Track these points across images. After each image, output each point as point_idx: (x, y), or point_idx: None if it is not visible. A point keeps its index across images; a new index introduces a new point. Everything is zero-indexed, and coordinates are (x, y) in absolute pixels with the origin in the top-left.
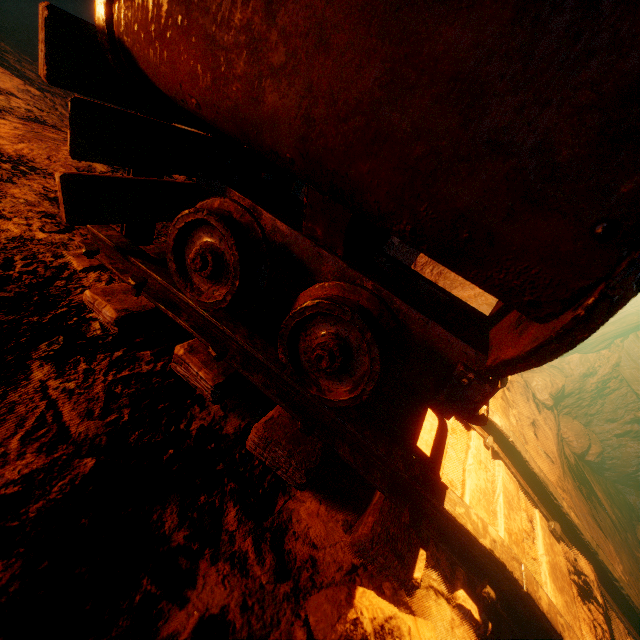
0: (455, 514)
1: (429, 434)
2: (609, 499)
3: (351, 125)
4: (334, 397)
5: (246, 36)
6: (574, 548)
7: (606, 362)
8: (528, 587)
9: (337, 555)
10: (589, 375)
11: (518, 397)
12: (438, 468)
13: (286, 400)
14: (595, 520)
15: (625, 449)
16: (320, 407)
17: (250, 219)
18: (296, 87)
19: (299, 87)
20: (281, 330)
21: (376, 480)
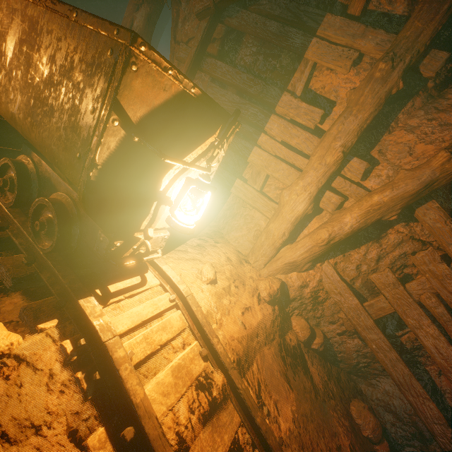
0: (83, 305)
1: (124, 285)
2: (330, 379)
3: (28, 120)
4: (46, 247)
5: (5, 89)
6: (218, 367)
7: (313, 278)
8: (109, 343)
9: (9, 318)
10: (304, 286)
11: (246, 293)
12: (113, 297)
13: (29, 251)
14: (286, 377)
15: (346, 345)
16: (40, 253)
17: (32, 164)
18: (16, 107)
19: (17, 107)
20: (29, 214)
21: (54, 289)
